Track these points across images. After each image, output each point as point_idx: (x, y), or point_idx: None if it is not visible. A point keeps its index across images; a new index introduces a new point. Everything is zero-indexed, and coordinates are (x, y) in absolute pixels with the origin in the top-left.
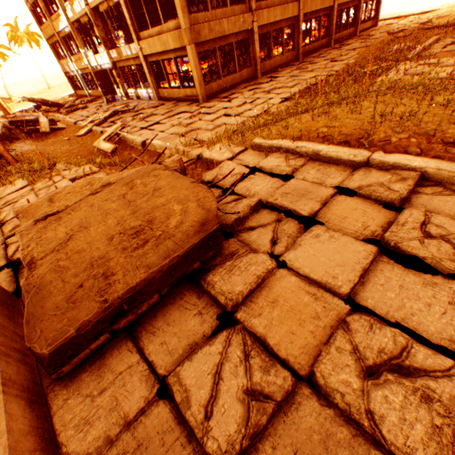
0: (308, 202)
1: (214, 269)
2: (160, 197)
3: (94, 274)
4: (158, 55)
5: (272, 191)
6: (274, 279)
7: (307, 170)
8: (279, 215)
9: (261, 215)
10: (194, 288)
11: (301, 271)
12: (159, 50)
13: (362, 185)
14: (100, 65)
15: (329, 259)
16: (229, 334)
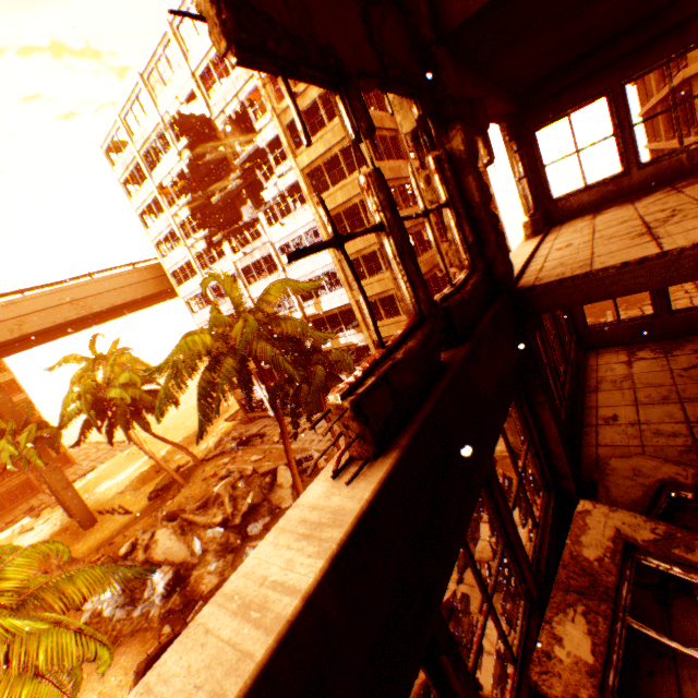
0: None
1: None
2: None
3: None
4: None
5: None
6: None
7: None
8: None
9: None
10: None
11: None
12: None
13: None
14: None
15: None
16: None
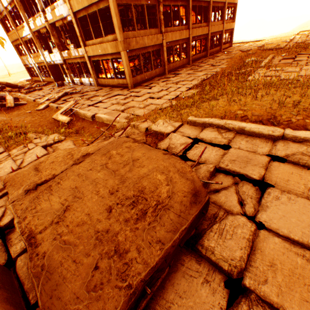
0: (254, 167)
1: (205, 233)
2: (141, 167)
3: (106, 252)
4: (99, 57)
5: (218, 158)
6: (260, 241)
7: (239, 141)
8: (233, 178)
9: (219, 178)
10: (190, 252)
11: (280, 231)
12: (100, 53)
13: (288, 154)
14: (53, 60)
15: (299, 220)
16: (249, 307)
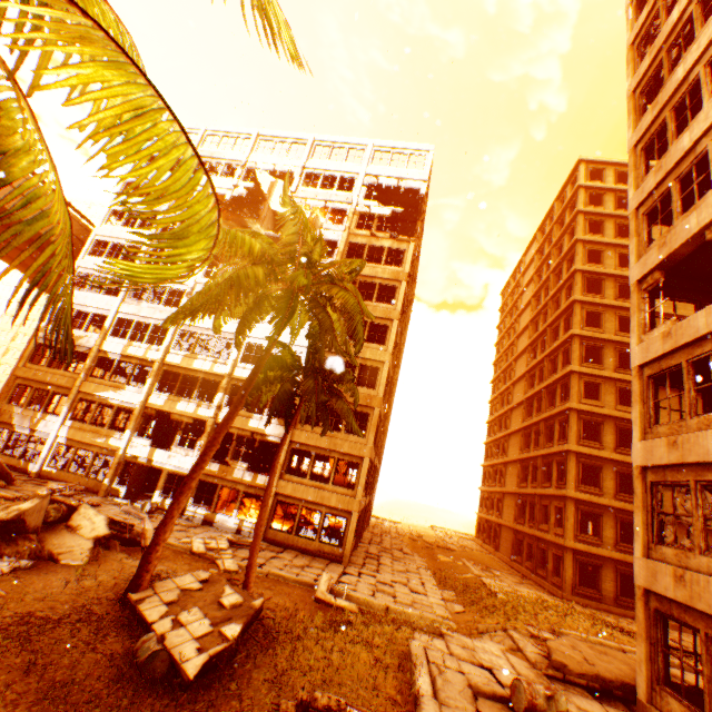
0: None
1: None
2: (615, 654)
3: None
4: (300, 499)
5: None
6: None
7: None
8: None
9: None
10: None
11: None
12: (309, 498)
13: None
14: (156, 459)
15: None
16: None
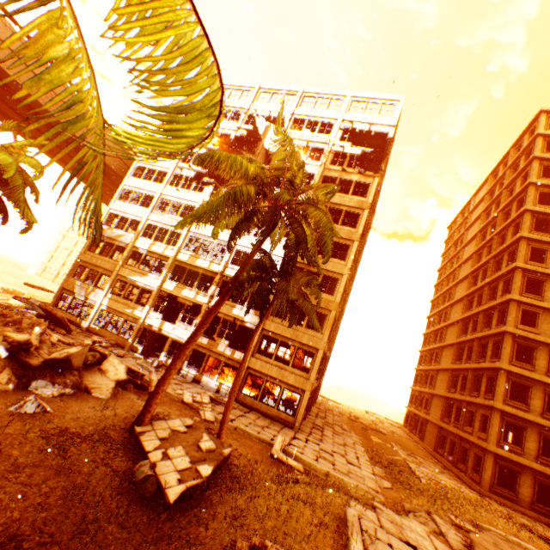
0: None
1: None
2: None
3: None
4: (265, 374)
5: None
6: None
7: None
8: None
9: None
10: None
11: None
12: (273, 374)
13: None
14: (164, 329)
15: None
16: None
